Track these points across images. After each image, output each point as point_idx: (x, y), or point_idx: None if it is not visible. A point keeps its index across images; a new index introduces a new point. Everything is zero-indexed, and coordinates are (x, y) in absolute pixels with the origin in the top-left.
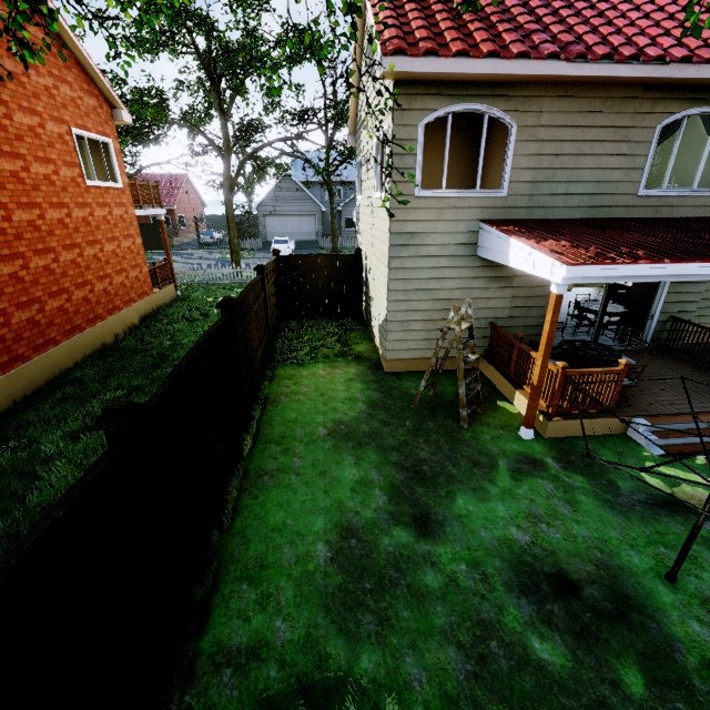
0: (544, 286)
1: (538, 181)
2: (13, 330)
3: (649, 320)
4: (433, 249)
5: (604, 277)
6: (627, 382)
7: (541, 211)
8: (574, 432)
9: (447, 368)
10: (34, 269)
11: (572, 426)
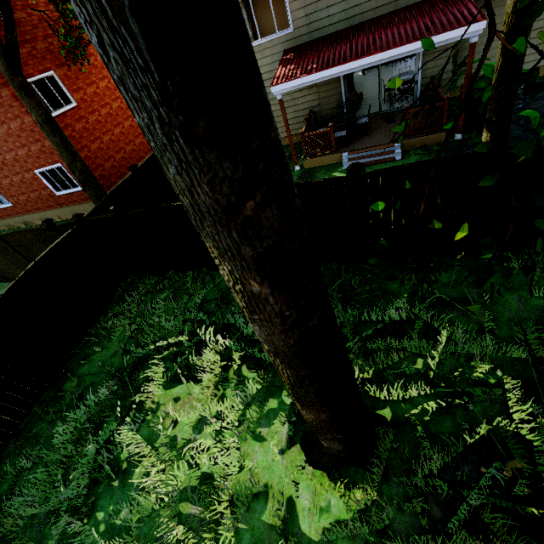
0: (335, 80)
1: (309, 14)
2: (128, 154)
3: (415, 84)
4: (265, 75)
5: (291, 88)
6: (342, 135)
7: (317, 32)
8: (317, 164)
9: (296, 142)
10: (127, 127)
11: (315, 161)
